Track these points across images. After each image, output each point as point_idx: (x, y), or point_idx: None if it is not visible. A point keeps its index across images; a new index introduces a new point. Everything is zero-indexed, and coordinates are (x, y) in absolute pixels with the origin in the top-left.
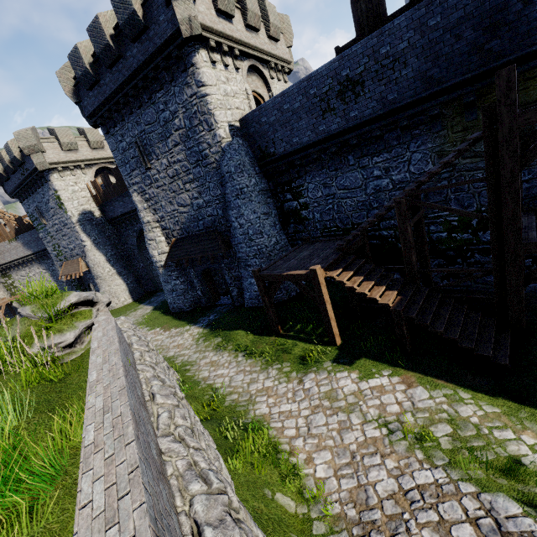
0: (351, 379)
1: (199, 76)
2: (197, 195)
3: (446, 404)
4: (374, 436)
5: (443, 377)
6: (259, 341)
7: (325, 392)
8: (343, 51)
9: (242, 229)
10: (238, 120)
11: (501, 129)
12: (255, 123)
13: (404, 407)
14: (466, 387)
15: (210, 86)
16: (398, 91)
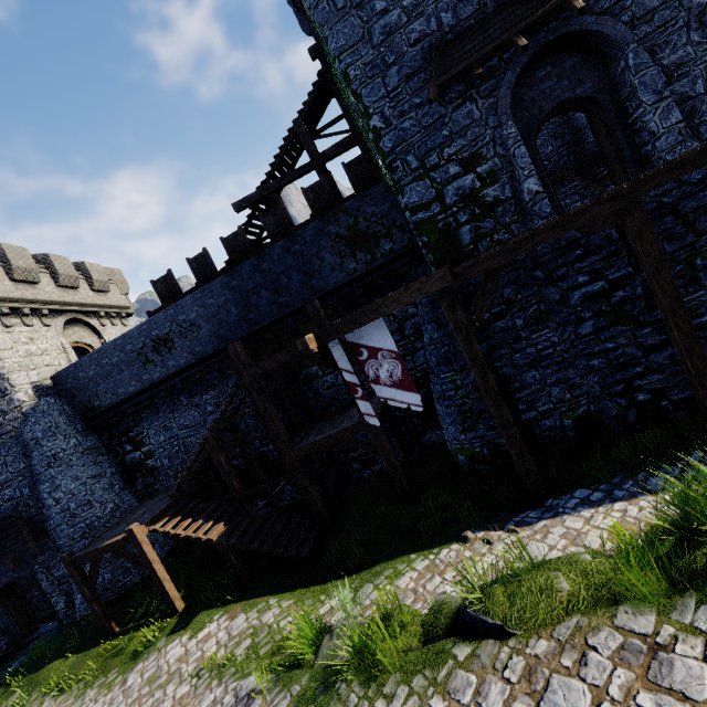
0: (181, 643)
1: None
2: None
3: (256, 618)
4: (183, 693)
5: (263, 593)
6: (83, 661)
7: (148, 677)
8: (155, 314)
9: (60, 505)
10: (50, 377)
11: (245, 378)
12: (72, 379)
13: (221, 644)
14: (277, 593)
15: (2, 351)
16: (201, 345)
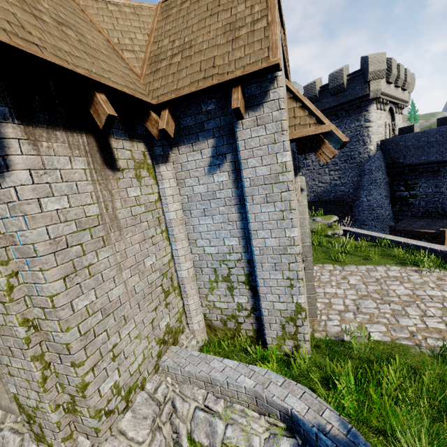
0: None
1: (368, 117)
2: (337, 179)
3: None
4: None
5: None
6: None
7: None
8: None
9: (369, 203)
10: (380, 140)
11: None
12: (393, 144)
13: None
14: None
15: (373, 122)
16: None
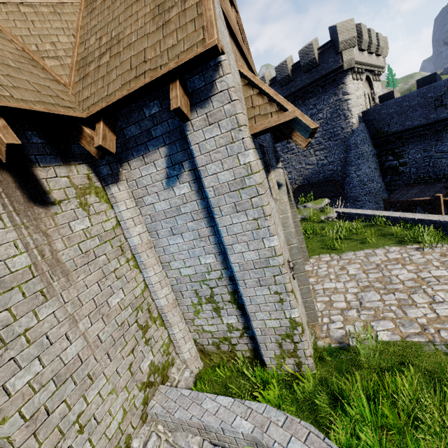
0: None
1: (345, 89)
2: (323, 158)
3: None
4: None
5: None
6: None
7: None
8: None
9: (359, 178)
10: (361, 112)
11: None
12: (375, 114)
13: None
14: None
15: (351, 95)
16: None
